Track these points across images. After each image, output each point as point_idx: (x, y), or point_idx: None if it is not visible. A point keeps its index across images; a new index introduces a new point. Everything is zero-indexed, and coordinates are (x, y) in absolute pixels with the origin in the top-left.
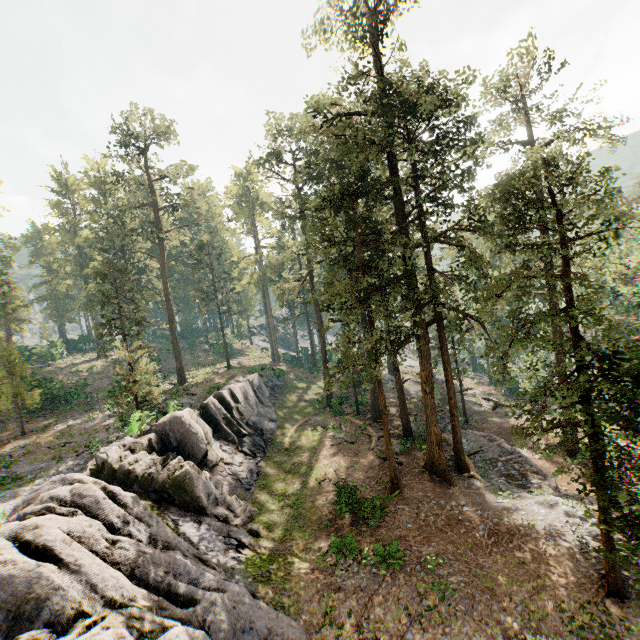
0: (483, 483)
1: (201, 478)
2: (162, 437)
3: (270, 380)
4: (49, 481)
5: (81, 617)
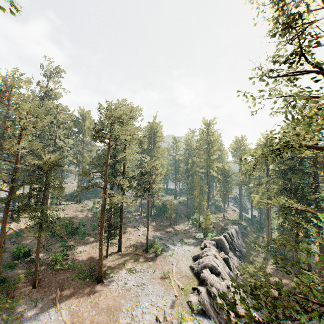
0: None
1: (230, 260)
2: (216, 243)
3: (240, 229)
4: (208, 248)
5: (225, 279)
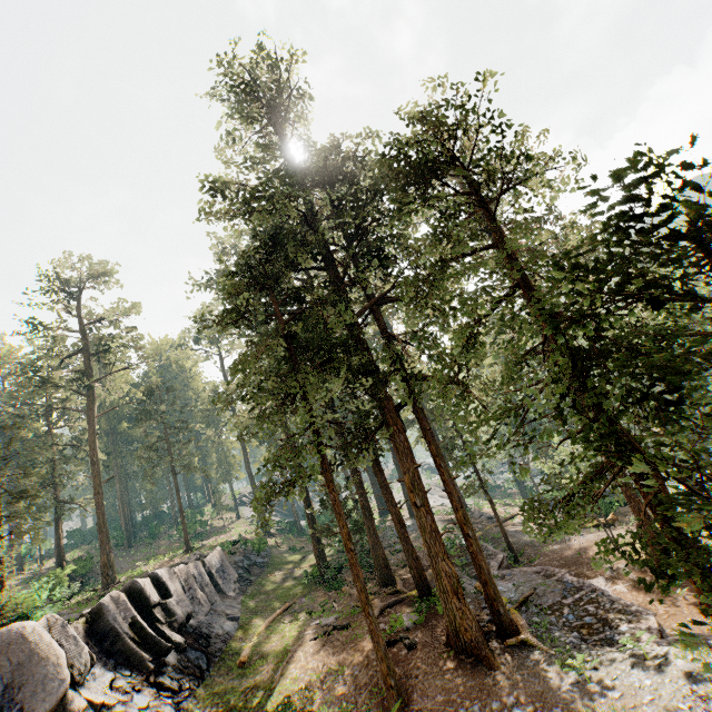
0: (544, 651)
1: None
2: None
3: (246, 558)
4: None
5: None
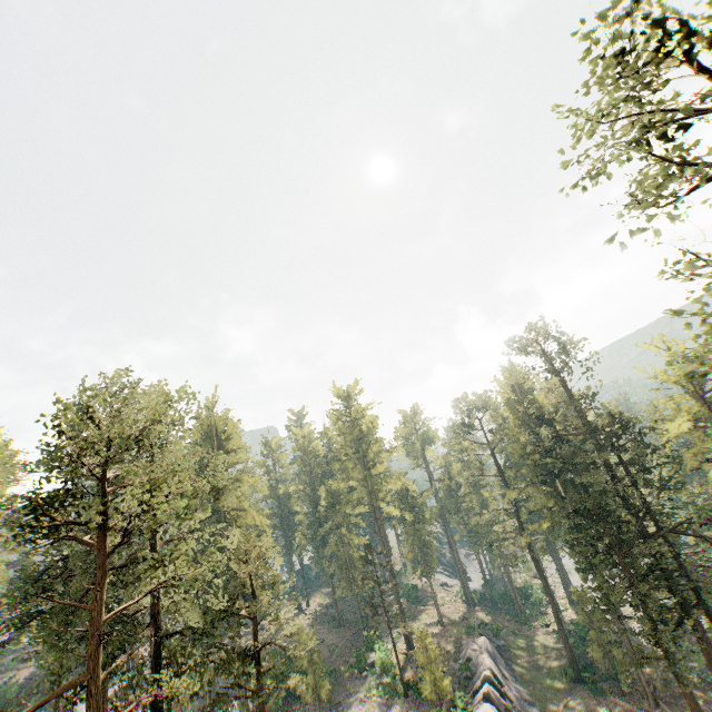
0: None
1: None
2: None
3: (489, 639)
4: None
5: None
